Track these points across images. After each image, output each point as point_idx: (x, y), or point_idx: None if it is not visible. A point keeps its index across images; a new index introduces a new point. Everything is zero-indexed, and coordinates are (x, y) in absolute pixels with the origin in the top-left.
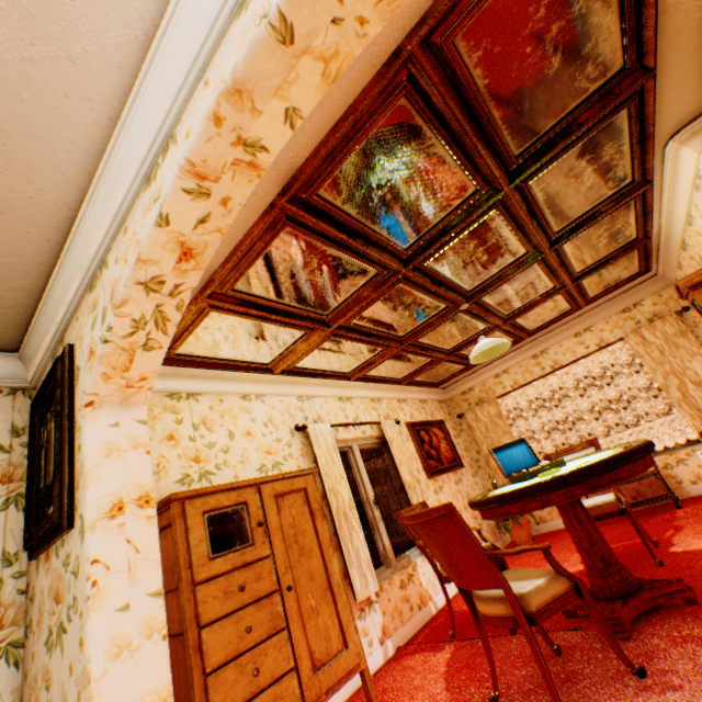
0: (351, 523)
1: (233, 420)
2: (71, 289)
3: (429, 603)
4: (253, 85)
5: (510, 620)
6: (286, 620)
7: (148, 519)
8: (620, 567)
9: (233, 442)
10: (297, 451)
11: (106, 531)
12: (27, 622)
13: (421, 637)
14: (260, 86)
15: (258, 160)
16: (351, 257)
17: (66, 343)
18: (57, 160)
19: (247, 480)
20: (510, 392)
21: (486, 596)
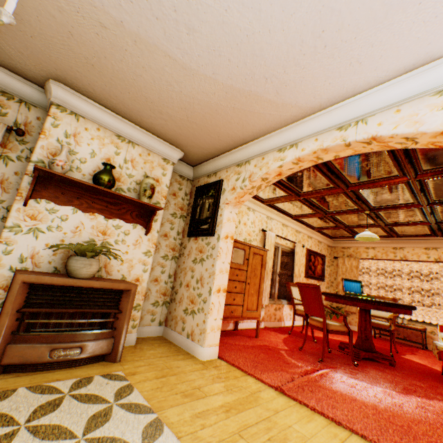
0: (268, 276)
1: (241, 216)
2: (229, 161)
3: (282, 322)
4: (330, 150)
5: (320, 328)
6: (244, 292)
7: (231, 243)
8: (371, 342)
9: (239, 225)
10: (258, 239)
11: (224, 242)
12: (180, 253)
13: (275, 329)
14: (332, 150)
15: (318, 161)
16: (326, 179)
17: (217, 176)
18: (254, 131)
19: (247, 243)
20: (369, 259)
21: (314, 319)
